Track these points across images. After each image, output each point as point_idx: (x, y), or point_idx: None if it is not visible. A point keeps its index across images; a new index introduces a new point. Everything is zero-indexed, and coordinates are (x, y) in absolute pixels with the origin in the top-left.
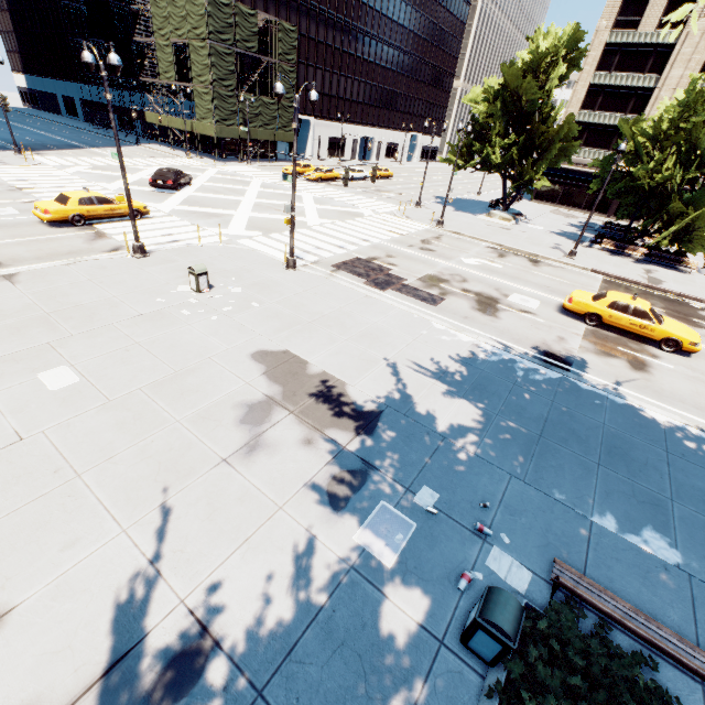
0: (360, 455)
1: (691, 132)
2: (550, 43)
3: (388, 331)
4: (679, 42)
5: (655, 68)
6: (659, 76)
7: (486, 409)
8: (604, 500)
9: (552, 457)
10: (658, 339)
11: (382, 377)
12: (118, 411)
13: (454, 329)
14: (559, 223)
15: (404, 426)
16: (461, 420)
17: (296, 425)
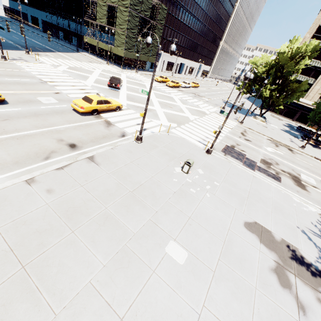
0: None
1: None
2: (296, 44)
3: (281, 204)
4: None
5: None
6: None
7: None
8: None
9: None
10: None
11: (306, 242)
12: (224, 281)
13: (304, 202)
14: (279, 123)
15: None
16: None
17: (305, 286)
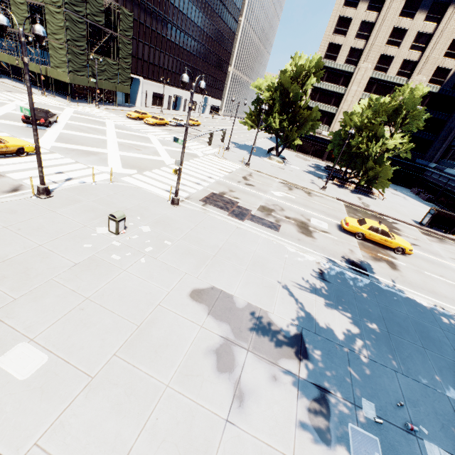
0: (312, 381)
1: (374, 125)
2: (301, 62)
3: (266, 257)
4: (355, 72)
5: (344, 84)
6: (346, 88)
7: (352, 316)
8: (442, 376)
9: (403, 349)
10: (393, 247)
11: (285, 301)
12: (106, 389)
13: (301, 251)
14: (304, 164)
15: (321, 344)
16: (346, 330)
17: (258, 363)
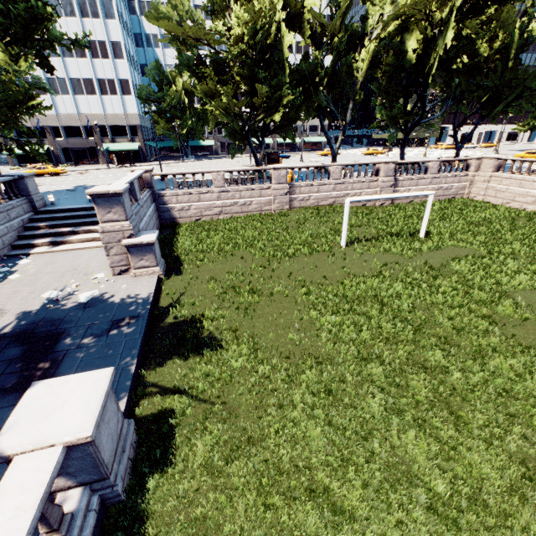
0: None
1: None
2: None
3: None
4: None
5: None
6: None
7: None
8: None
9: None
10: None
11: None
12: None
13: None
14: None
15: None
16: None
17: None
